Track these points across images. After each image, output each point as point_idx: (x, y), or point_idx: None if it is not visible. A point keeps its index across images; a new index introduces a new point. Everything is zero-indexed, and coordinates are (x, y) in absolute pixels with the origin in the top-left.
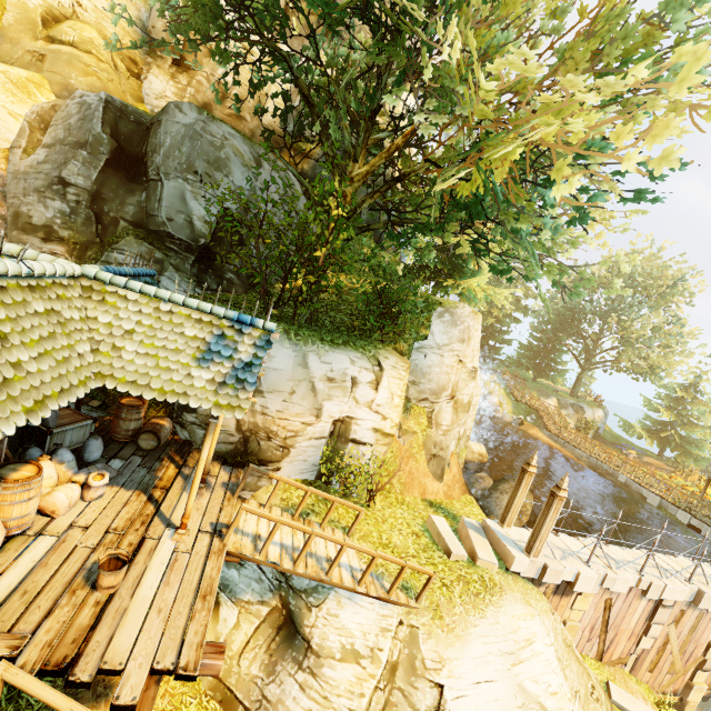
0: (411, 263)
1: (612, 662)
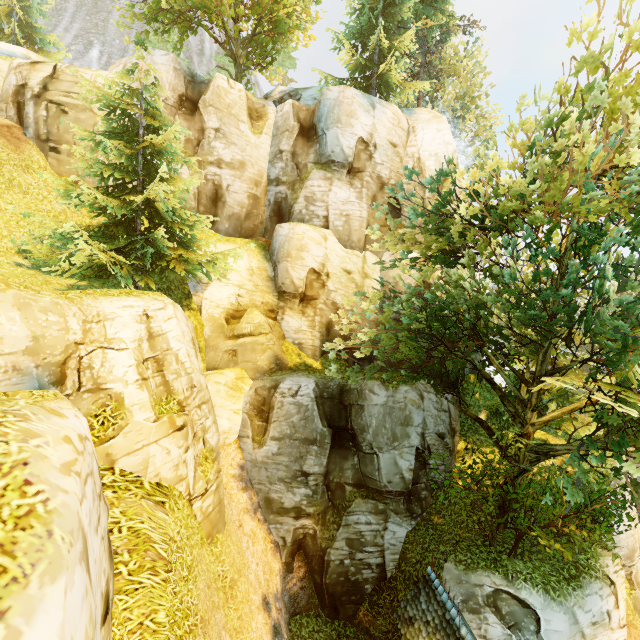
0: None
1: None
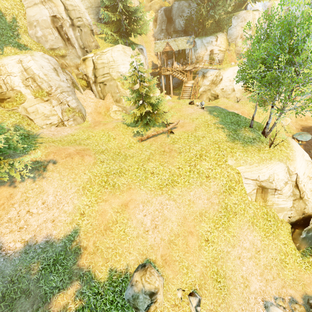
0: (233, 4)
1: None
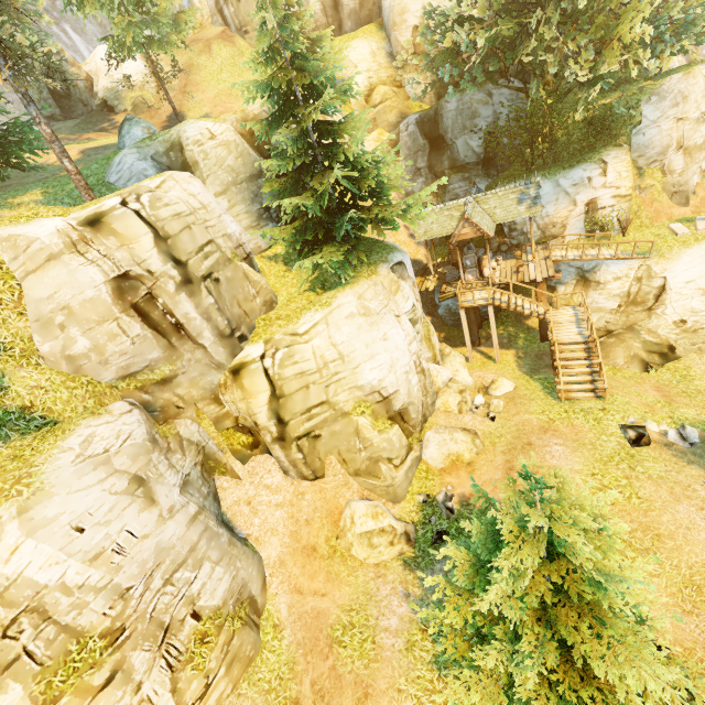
0: (622, 64)
1: None
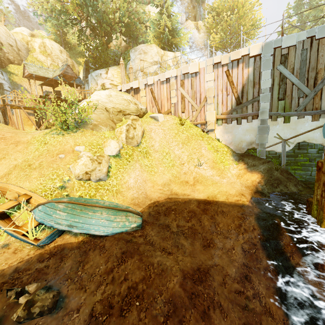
0: None
1: (165, 113)
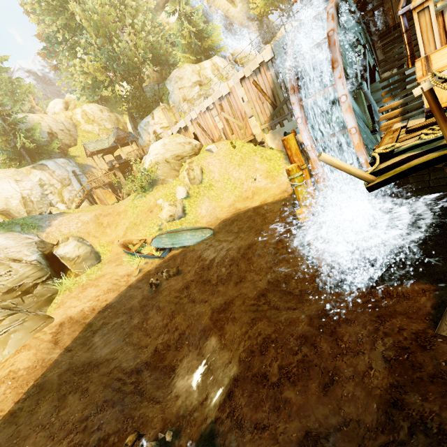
0: None
1: (218, 140)
